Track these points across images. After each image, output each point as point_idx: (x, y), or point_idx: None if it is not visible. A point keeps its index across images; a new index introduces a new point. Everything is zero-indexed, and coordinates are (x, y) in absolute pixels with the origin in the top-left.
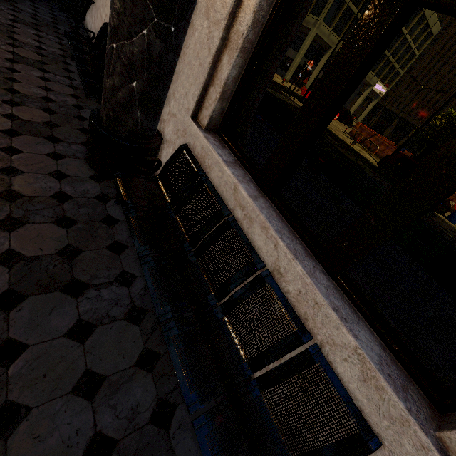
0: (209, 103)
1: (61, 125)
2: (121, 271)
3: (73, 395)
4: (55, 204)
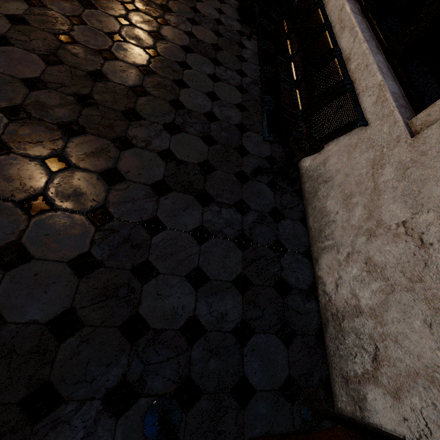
0: None
1: None
2: (240, 69)
3: (206, 95)
4: (215, 23)
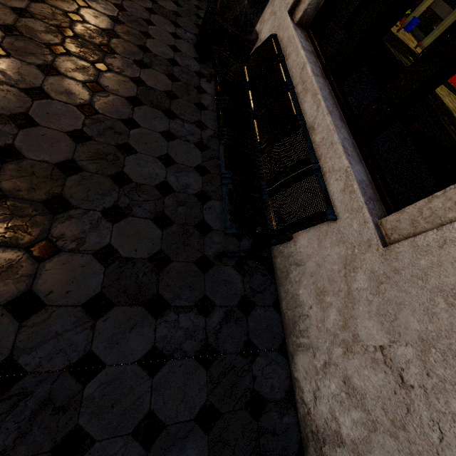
0: None
1: (183, 16)
2: (199, 120)
3: (158, 160)
4: (168, 64)
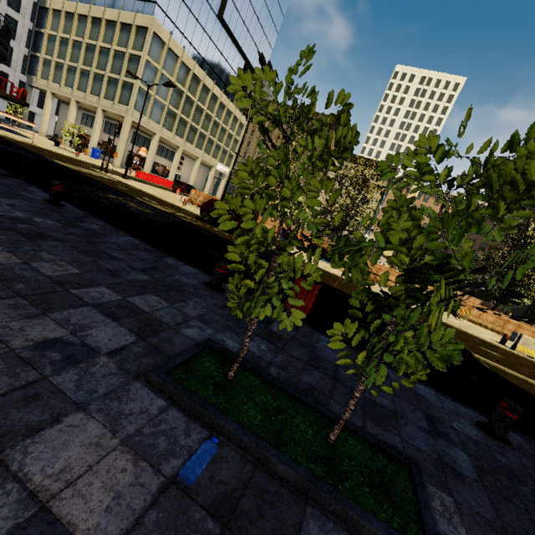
0: None
1: None
2: None
3: None
4: None
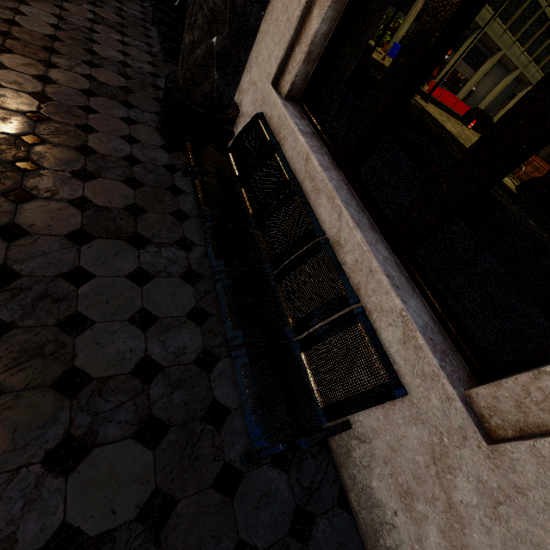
0: (292, 66)
1: (136, 91)
2: (182, 236)
3: (130, 323)
4: (125, 165)
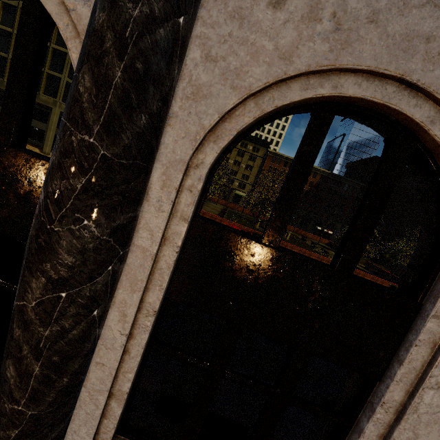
0: (107, 430)
1: None
2: None
3: None
4: None
